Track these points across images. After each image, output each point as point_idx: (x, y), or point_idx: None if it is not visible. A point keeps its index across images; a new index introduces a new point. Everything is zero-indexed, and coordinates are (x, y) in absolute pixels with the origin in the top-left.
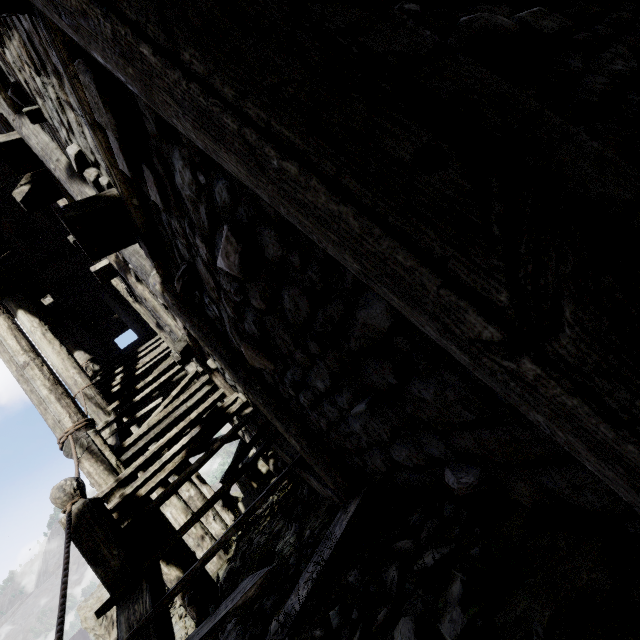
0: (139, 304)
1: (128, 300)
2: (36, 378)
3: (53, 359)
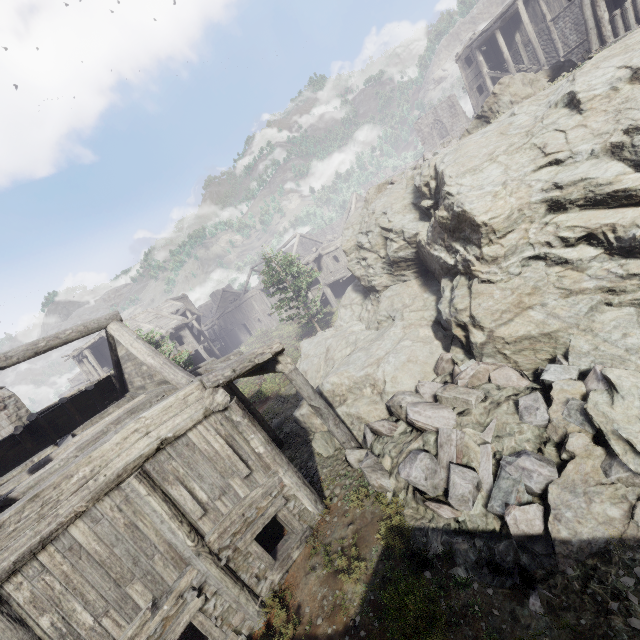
0: (522, 46)
1: (518, 43)
2: (540, 49)
3: (507, 53)
